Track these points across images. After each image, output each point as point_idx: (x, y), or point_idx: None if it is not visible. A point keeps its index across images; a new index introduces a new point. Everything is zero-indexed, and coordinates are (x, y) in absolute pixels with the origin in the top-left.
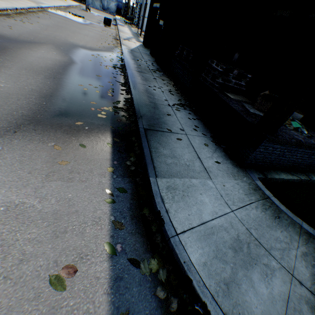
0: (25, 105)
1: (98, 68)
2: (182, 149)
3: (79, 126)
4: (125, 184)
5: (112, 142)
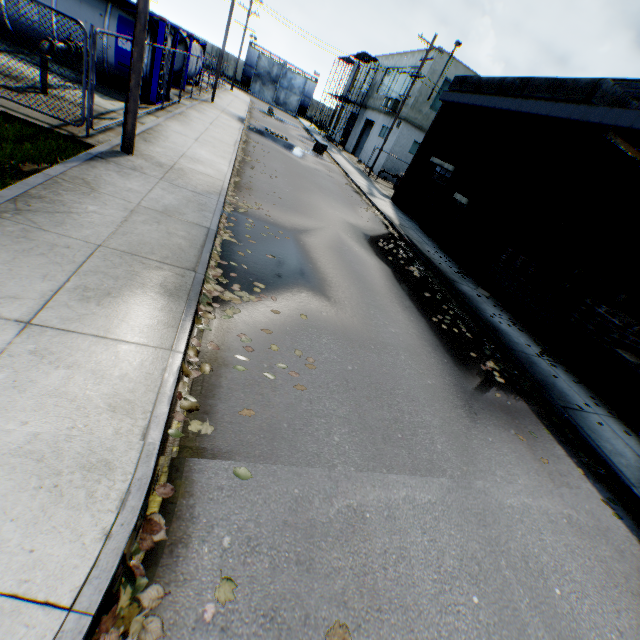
0: (439, 366)
1: (410, 275)
2: (615, 442)
3: (501, 400)
4: (606, 492)
5: (545, 427)
